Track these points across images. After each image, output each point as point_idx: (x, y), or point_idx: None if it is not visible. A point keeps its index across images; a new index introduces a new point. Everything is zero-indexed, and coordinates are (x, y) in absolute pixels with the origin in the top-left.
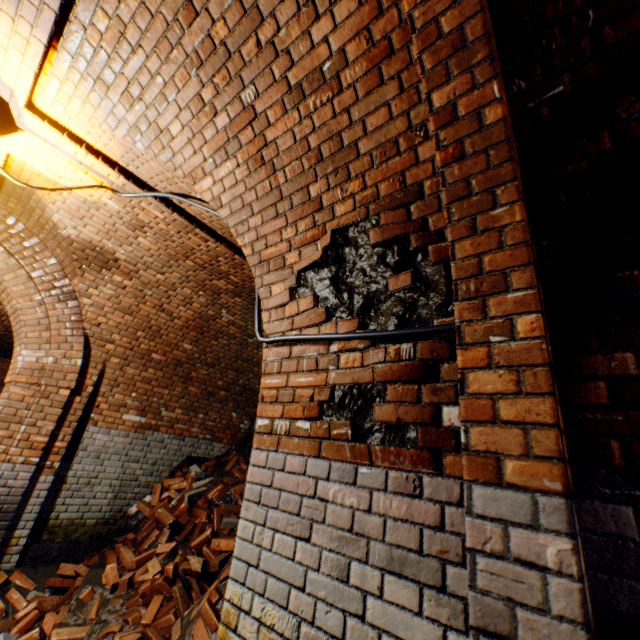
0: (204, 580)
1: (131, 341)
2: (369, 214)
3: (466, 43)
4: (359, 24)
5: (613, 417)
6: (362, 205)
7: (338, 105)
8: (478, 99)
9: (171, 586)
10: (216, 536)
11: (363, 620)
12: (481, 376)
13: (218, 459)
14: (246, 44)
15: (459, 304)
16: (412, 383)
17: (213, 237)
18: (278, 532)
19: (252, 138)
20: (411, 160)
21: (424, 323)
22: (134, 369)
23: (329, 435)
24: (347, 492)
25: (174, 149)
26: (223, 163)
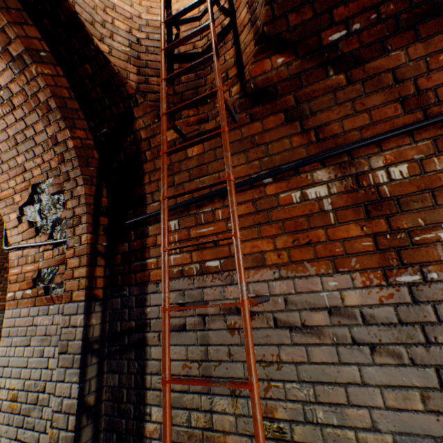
0: None
1: None
2: (49, 177)
3: (52, 109)
4: (11, 75)
5: (121, 268)
6: (45, 171)
7: (17, 115)
8: (64, 135)
9: None
10: None
11: (48, 368)
12: (72, 261)
13: None
14: None
15: (68, 230)
16: None
17: None
18: (18, 347)
19: None
20: None
21: None
22: None
23: (38, 294)
24: (45, 319)
25: None
26: None
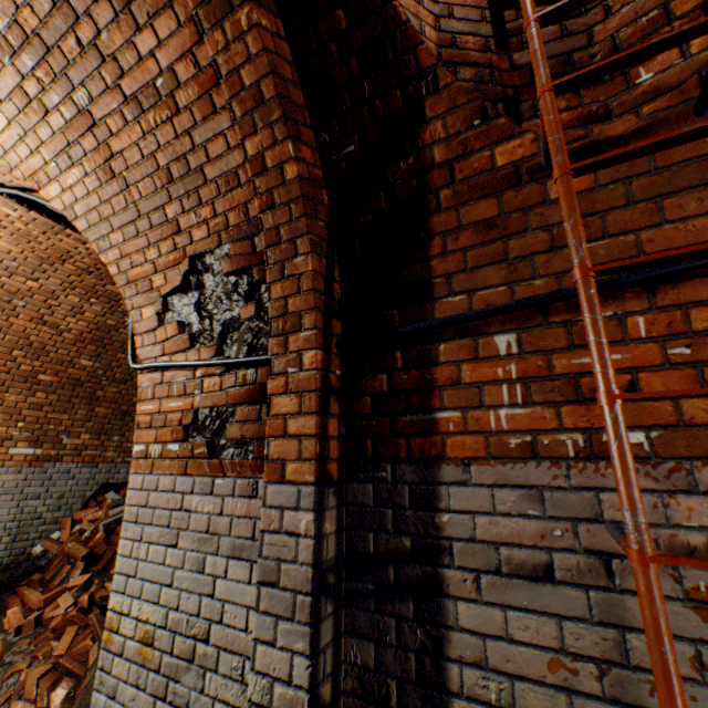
0: None
1: (6, 363)
2: (222, 242)
3: (265, 100)
4: (183, 45)
5: (371, 423)
6: (216, 232)
7: (179, 126)
8: (280, 155)
9: (87, 615)
10: None
11: (213, 597)
12: (281, 401)
13: None
14: (65, 40)
15: (272, 340)
16: (256, 404)
17: None
18: (153, 544)
19: (96, 146)
20: (252, 193)
21: (266, 350)
22: (16, 395)
23: (193, 454)
24: (206, 501)
25: (4, 145)
26: (69, 169)
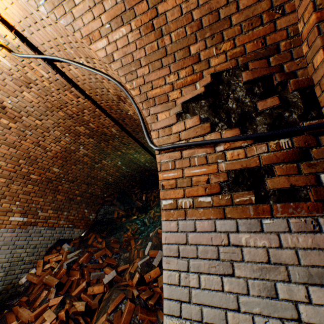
0: (86, 315)
1: (14, 166)
2: (238, 63)
3: None
4: None
5: None
6: (232, 58)
7: None
8: None
9: None
10: (88, 285)
11: (300, 322)
12: None
13: (81, 238)
14: None
15: None
16: (292, 163)
17: (83, 95)
18: (202, 274)
19: (146, 10)
20: (271, 29)
21: (291, 127)
22: (17, 186)
23: (232, 203)
24: (257, 237)
25: (75, 15)
26: (118, 28)
